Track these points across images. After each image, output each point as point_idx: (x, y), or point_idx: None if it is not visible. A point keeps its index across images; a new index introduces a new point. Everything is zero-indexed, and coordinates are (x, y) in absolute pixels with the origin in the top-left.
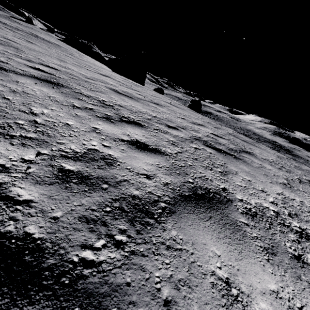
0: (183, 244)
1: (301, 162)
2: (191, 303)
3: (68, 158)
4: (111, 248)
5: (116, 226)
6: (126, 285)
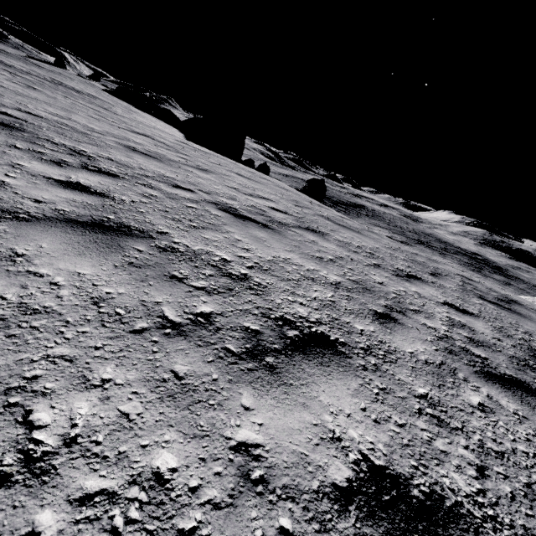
0: (3, 233)
1: (521, 289)
2: None
3: None
4: None
5: None
6: None
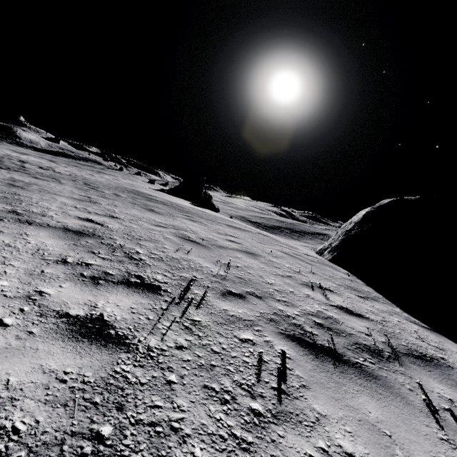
0: None
1: None
2: None
3: None
4: None
5: None
6: None
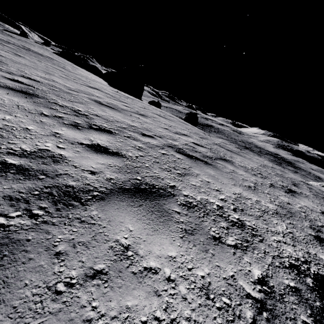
0: (99, 221)
1: (303, 175)
2: (81, 256)
3: (14, 154)
4: (24, 217)
5: (38, 205)
6: (26, 240)
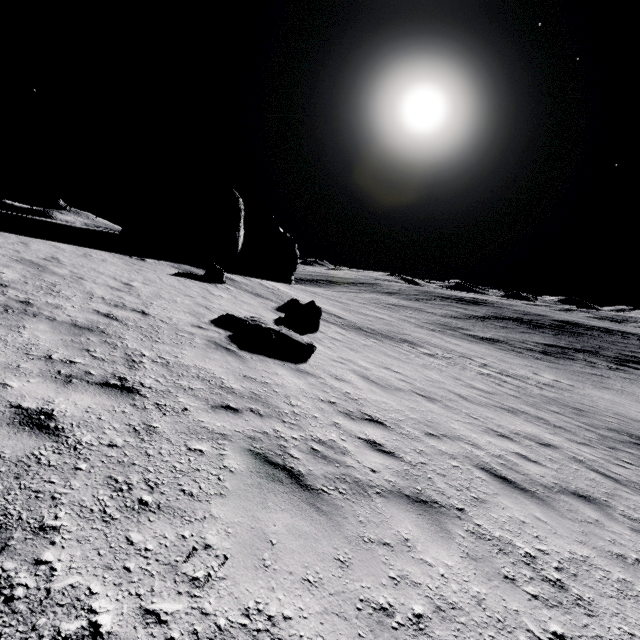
0: None
1: (458, 307)
2: None
3: None
4: None
5: None
6: None
